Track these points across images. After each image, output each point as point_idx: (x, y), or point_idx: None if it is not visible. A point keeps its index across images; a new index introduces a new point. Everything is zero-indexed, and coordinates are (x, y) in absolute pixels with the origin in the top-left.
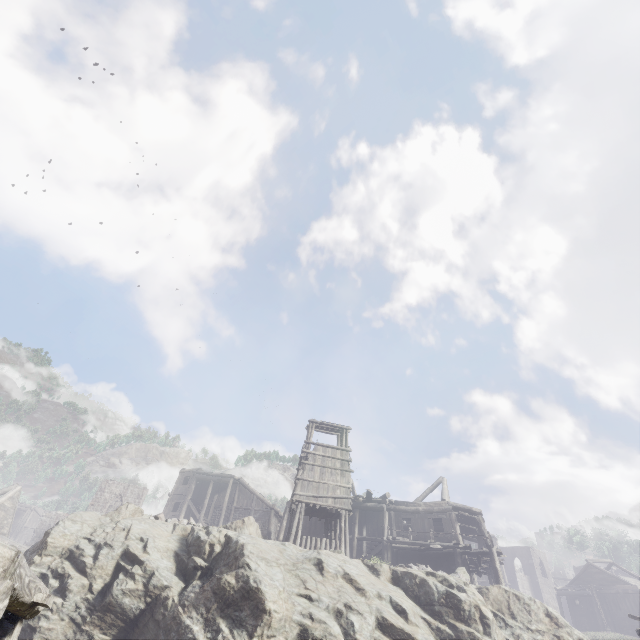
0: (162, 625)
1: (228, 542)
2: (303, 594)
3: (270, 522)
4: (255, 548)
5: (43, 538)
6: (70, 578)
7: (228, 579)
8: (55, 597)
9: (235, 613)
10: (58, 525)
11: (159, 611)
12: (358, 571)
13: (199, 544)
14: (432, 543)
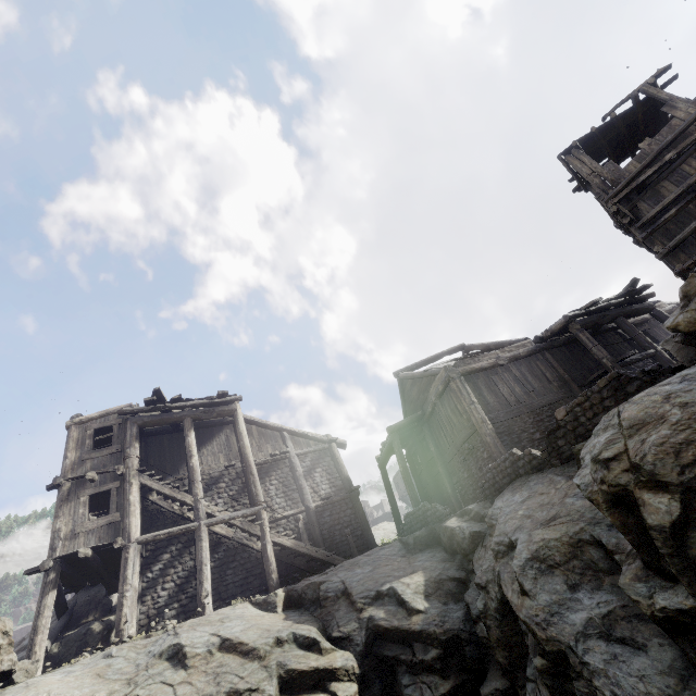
0: None
1: None
2: None
3: (340, 463)
4: None
5: None
6: None
7: None
8: None
9: None
10: None
11: None
12: None
13: None
14: None
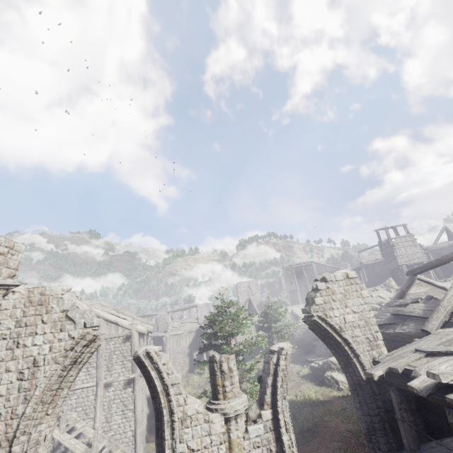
0: None
1: None
2: None
3: None
4: None
5: None
6: None
7: None
8: None
9: None
10: None
11: None
12: None
13: None
14: None
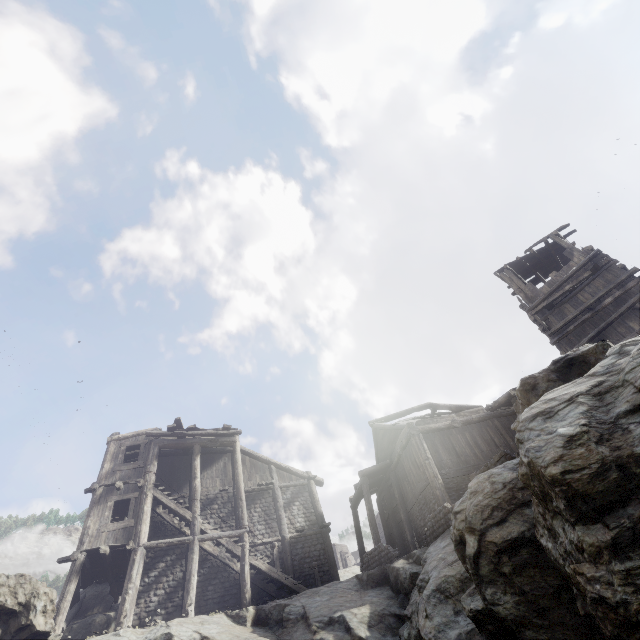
0: None
1: None
2: None
3: (316, 499)
4: None
5: None
6: None
7: None
8: None
9: None
10: None
11: None
12: None
13: None
14: None
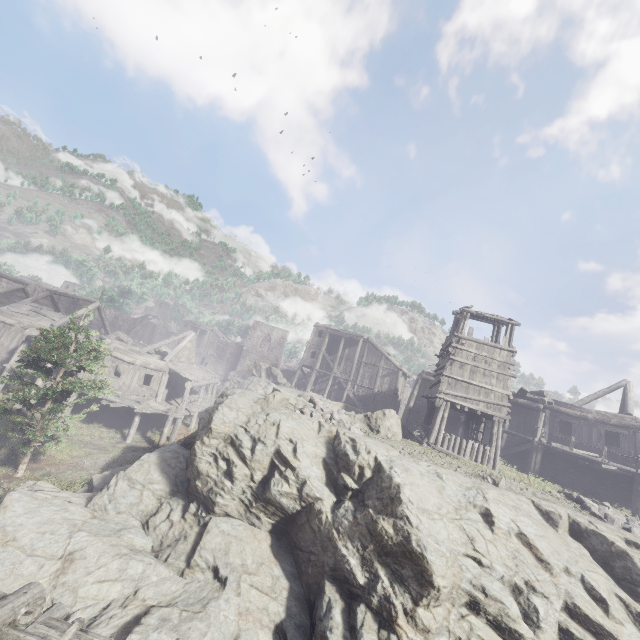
0: (318, 537)
1: (379, 470)
2: (471, 555)
3: (397, 381)
4: (413, 493)
5: (209, 418)
6: (234, 465)
7: (385, 527)
8: (225, 480)
9: (394, 566)
10: (218, 411)
11: (314, 521)
12: (535, 528)
13: (347, 462)
14: (603, 461)
